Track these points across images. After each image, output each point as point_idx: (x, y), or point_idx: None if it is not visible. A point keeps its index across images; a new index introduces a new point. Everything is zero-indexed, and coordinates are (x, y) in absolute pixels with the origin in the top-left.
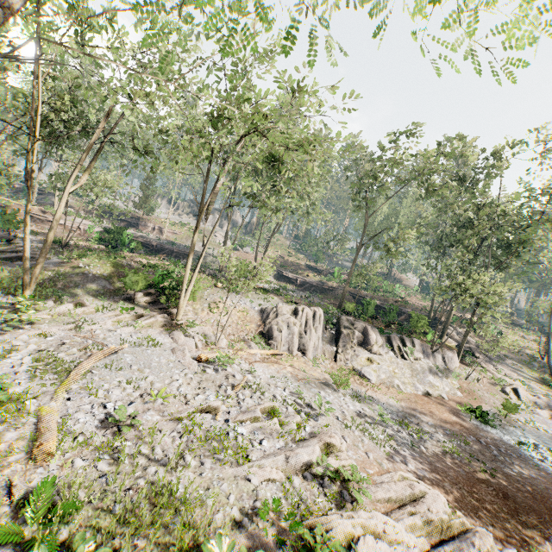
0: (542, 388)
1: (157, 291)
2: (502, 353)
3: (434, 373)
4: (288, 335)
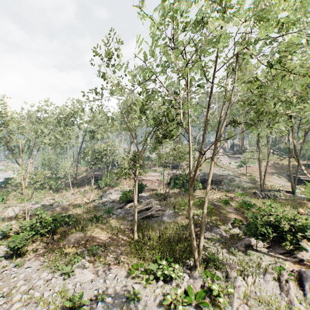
0: None
1: None
2: None
3: None
4: None
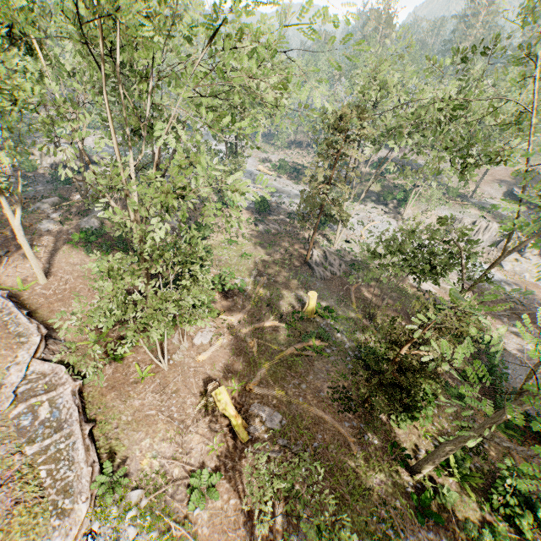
0: None
1: (397, 201)
2: None
3: None
4: None
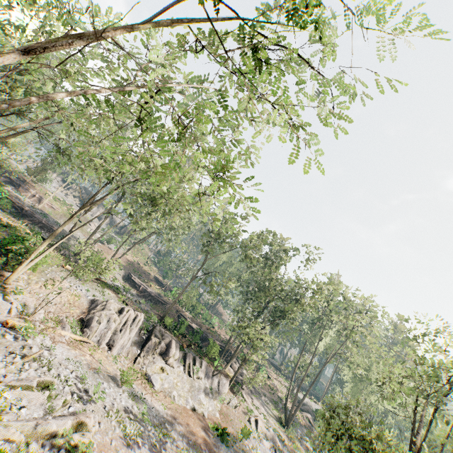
0: (277, 424)
1: (1, 250)
2: (263, 390)
3: (206, 393)
4: (104, 329)
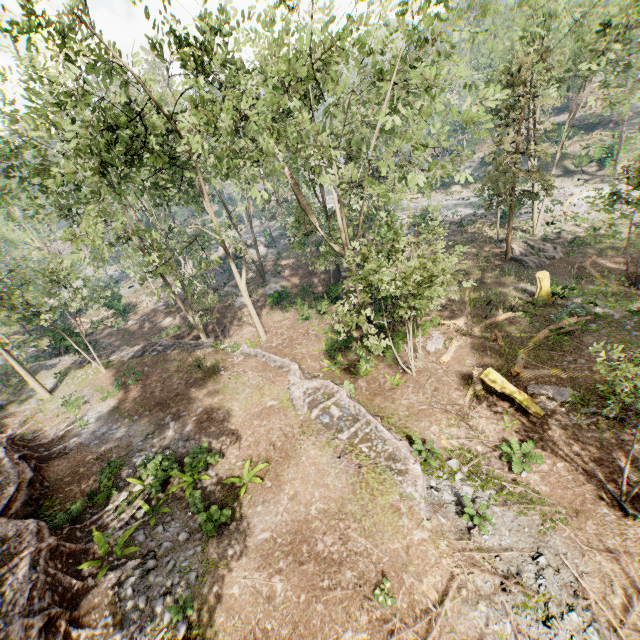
0: None
1: (596, 163)
2: None
3: None
4: None
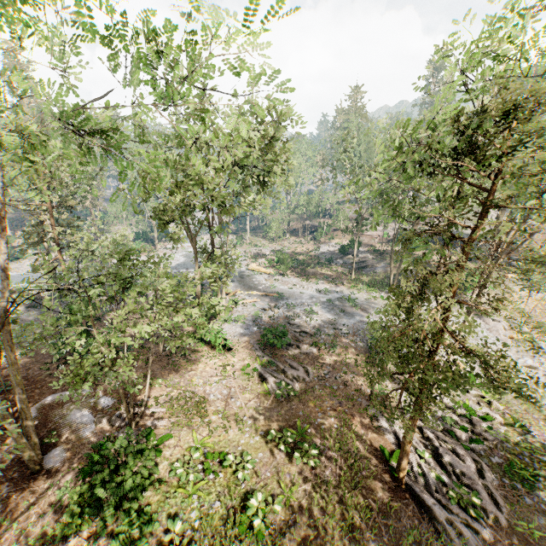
0: None
1: None
2: None
3: None
4: None
